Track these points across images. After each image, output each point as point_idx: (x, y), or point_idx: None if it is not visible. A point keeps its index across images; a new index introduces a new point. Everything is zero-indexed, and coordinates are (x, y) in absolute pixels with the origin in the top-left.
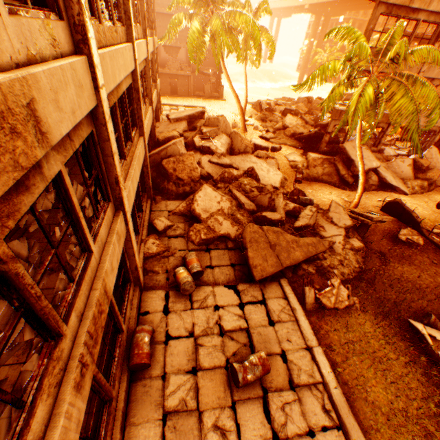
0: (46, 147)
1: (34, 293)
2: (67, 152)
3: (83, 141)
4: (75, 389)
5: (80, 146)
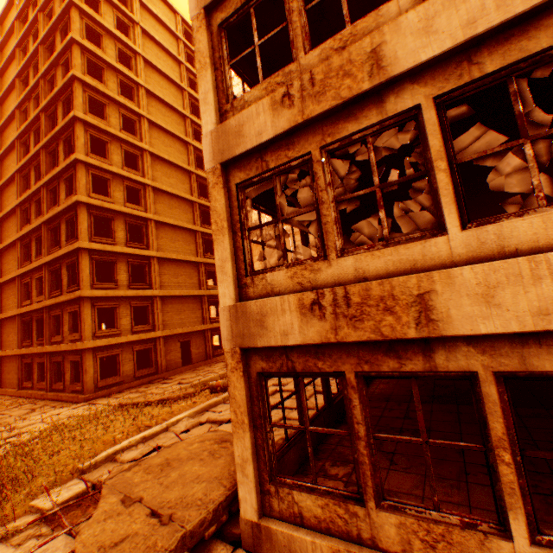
0: (379, 80)
1: (320, 196)
2: (449, 82)
3: (524, 57)
4: (298, 302)
5: (522, 68)
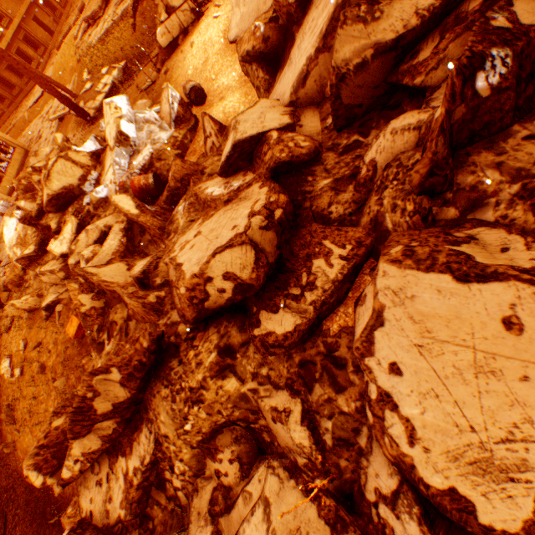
0: None
1: None
2: None
3: None
4: None
5: None
